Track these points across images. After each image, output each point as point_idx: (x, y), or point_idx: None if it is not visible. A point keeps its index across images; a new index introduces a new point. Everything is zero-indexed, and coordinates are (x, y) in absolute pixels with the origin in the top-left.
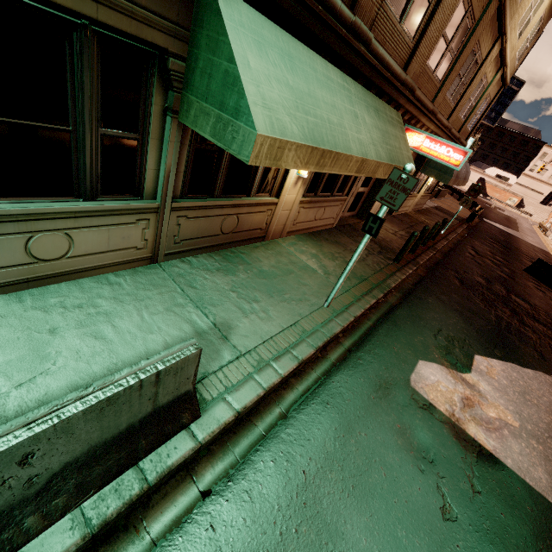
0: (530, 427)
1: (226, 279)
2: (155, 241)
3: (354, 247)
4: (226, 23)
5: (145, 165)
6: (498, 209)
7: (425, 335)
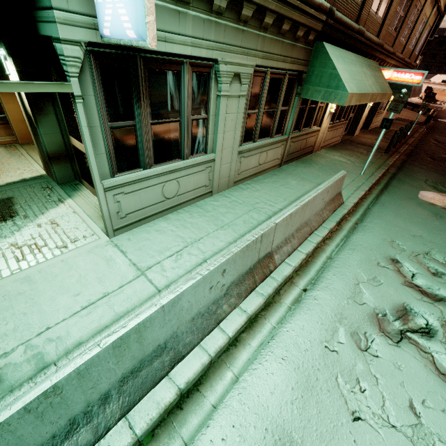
0: None
1: (311, 169)
2: (283, 155)
3: (357, 150)
4: (330, 56)
5: (286, 119)
6: None
7: (419, 182)
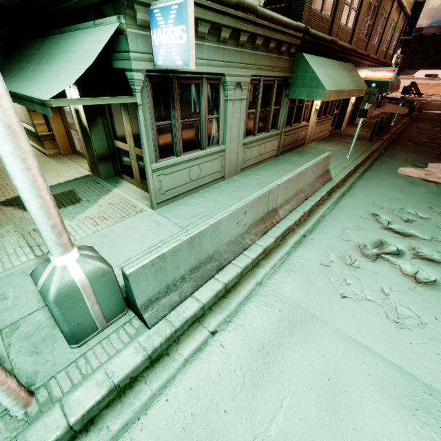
0: None
1: (303, 157)
2: (278, 147)
3: (344, 140)
4: (309, 63)
5: (279, 117)
6: (435, 101)
7: (399, 161)
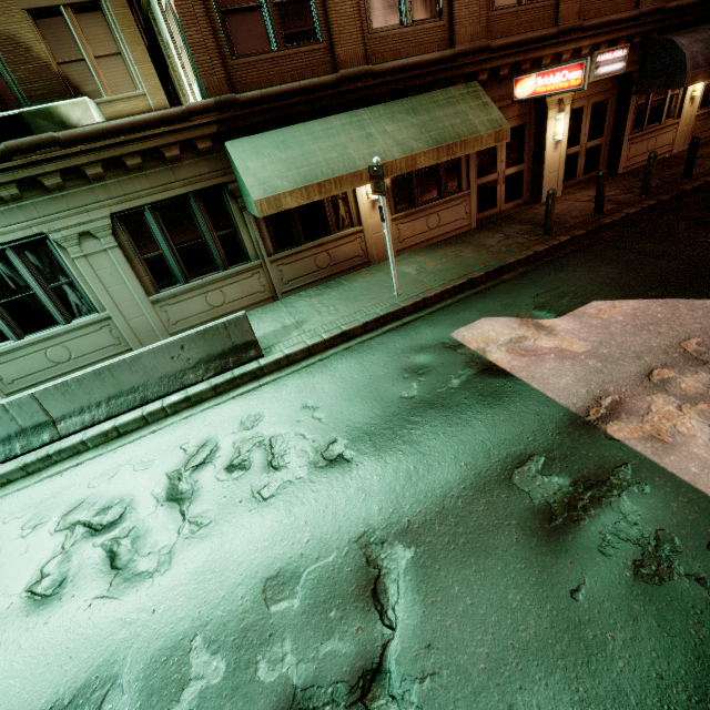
0: (605, 351)
1: (320, 298)
2: (271, 286)
3: (486, 239)
4: (233, 158)
5: (244, 242)
6: None
7: (519, 297)
